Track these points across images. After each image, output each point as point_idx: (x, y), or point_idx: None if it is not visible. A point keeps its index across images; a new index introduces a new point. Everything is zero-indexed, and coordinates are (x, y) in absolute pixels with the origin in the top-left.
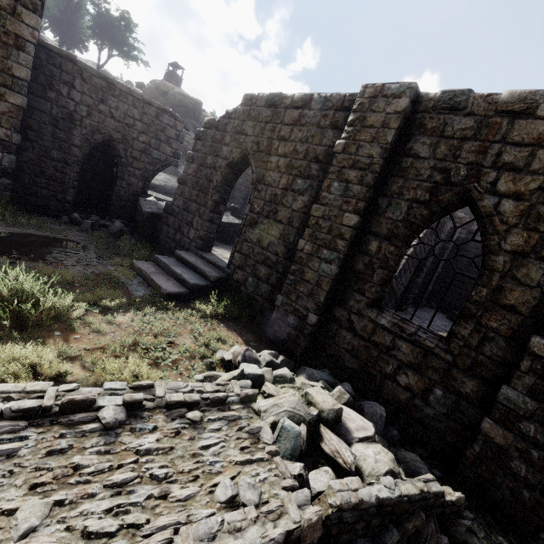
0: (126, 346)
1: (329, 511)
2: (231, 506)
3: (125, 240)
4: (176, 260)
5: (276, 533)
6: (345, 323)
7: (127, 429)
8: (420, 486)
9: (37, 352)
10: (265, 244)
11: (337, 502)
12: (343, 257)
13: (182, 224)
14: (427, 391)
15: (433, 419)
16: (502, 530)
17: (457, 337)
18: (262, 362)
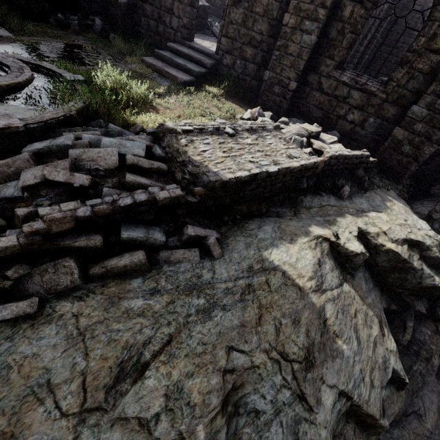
0: (188, 115)
1: (326, 159)
2: (290, 158)
3: (117, 40)
4: (171, 53)
5: (311, 161)
6: (316, 85)
7: (238, 137)
8: (361, 153)
9: (157, 118)
10: (250, 24)
11: (330, 155)
12: (322, 27)
13: (162, 13)
14: (365, 121)
15: (364, 137)
16: (387, 178)
17: (393, 80)
18: (267, 117)
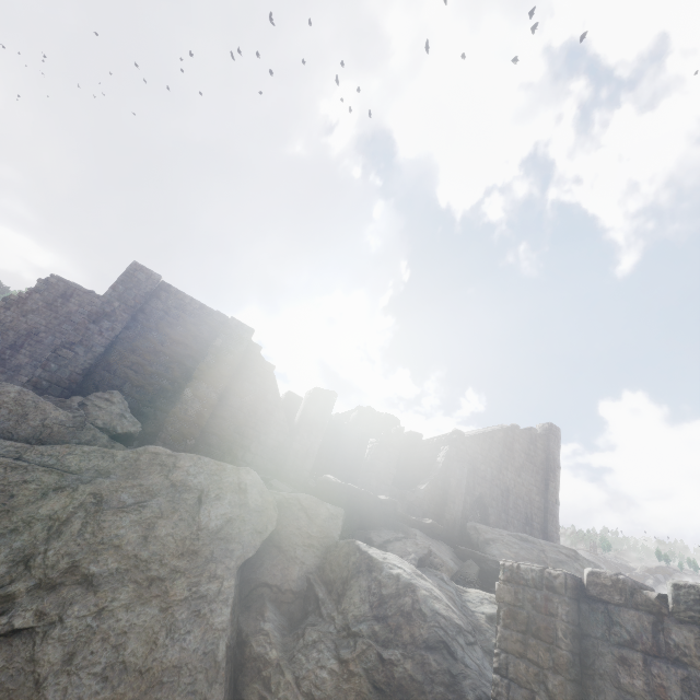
0: None
1: None
2: None
3: None
4: None
5: None
6: None
7: None
8: None
9: None
10: None
11: None
12: None
13: None
14: None
15: None
16: None
17: None
18: None
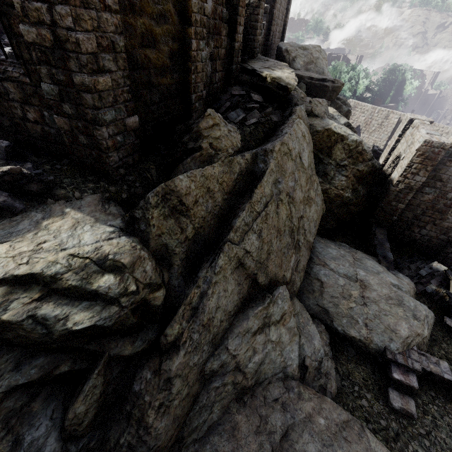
0: None
1: None
2: None
3: None
4: None
5: None
6: None
7: None
8: None
9: None
10: None
11: None
12: None
13: None
14: (43, 117)
15: (58, 136)
16: (97, 180)
17: (20, 57)
18: None
